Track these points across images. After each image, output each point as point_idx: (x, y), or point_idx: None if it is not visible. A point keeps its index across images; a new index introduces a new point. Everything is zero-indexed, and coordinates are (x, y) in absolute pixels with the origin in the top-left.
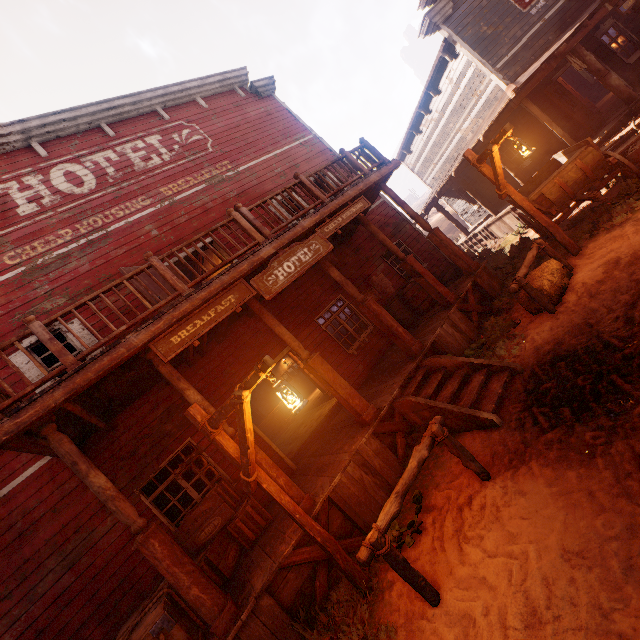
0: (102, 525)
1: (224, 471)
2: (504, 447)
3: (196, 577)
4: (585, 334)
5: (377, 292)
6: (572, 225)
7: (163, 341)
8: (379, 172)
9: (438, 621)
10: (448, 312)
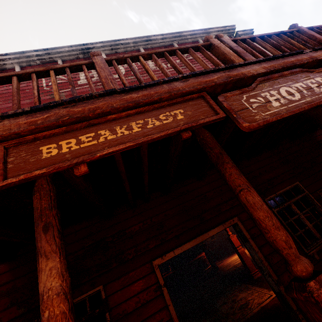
0: None
1: None
2: None
3: None
4: None
5: None
6: None
7: (27, 146)
8: None
9: None
10: None
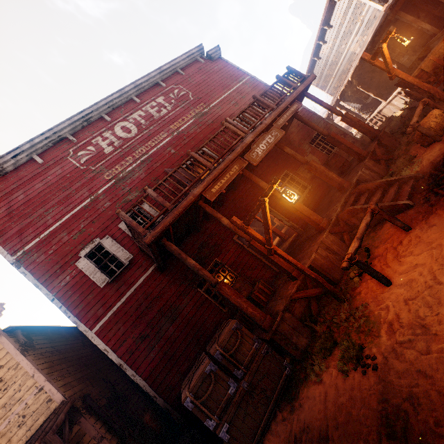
0: (182, 303)
1: (238, 275)
2: (417, 213)
3: (249, 304)
4: None
5: None
6: None
7: (208, 192)
8: (303, 84)
9: (393, 289)
10: (364, 162)
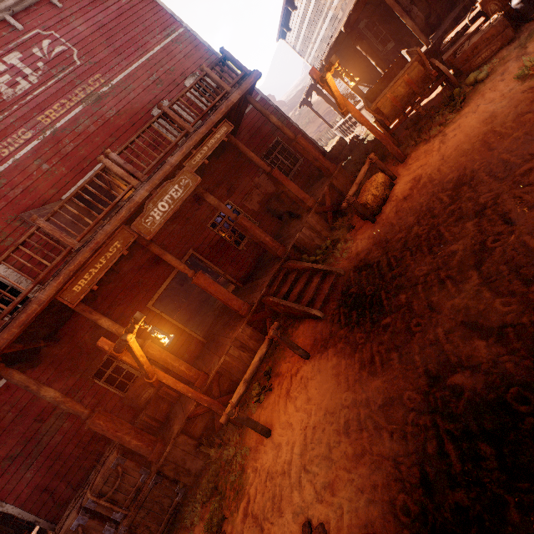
0: None
1: None
2: (321, 336)
3: (133, 435)
4: (382, 249)
5: (260, 192)
6: (411, 125)
7: (67, 292)
8: (240, 89)
9: (268, 446)
10: (307, 217)
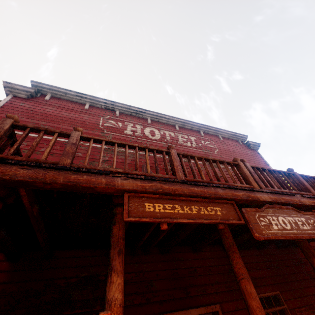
0: None
1: None
2: None
3: None
4: None
5: None
6: None
7: (138, 199)
8: None
9: None
10: None
